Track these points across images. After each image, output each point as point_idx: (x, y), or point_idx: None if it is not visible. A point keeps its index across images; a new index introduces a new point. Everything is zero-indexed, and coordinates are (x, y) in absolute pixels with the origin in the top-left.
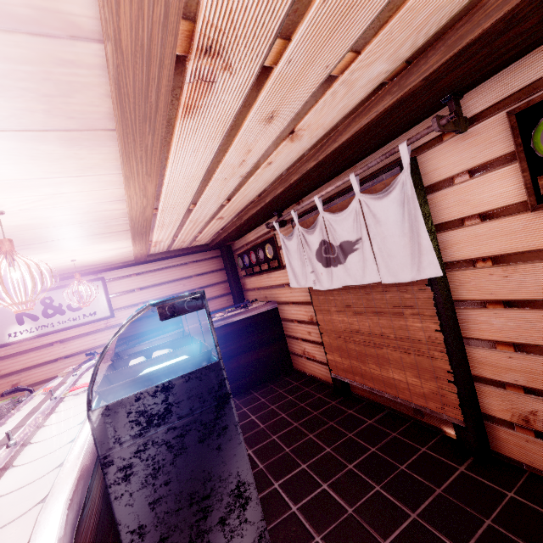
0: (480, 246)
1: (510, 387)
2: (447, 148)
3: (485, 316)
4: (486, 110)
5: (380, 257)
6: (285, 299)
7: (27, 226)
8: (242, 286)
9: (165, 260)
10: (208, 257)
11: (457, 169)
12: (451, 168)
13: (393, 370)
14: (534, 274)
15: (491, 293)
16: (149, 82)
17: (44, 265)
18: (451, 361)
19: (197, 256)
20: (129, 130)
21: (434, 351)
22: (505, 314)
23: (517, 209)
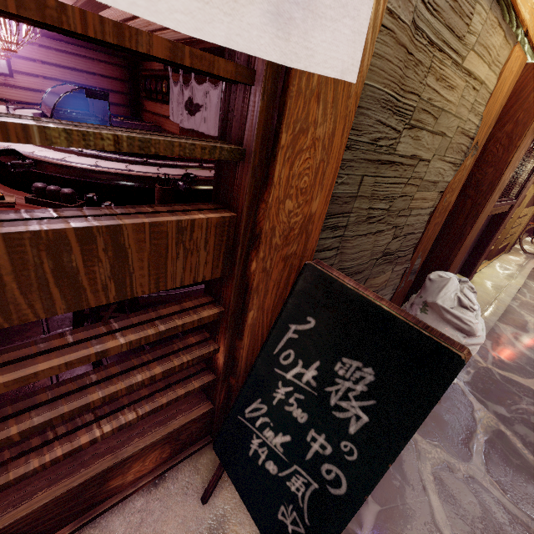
0: None
1: None
2: None
3: None
4: None
5: (210, 121)
6: (171, 130)
7: None
8: (144, 107)
9: (74, 46)
10: (118, 64)
11: None
12: None
13: None
14: None
15: None
16: (106, 5)
17: None
18: None
19: (107, 58)
20: (91, 6)
21: None
22: None
23: None
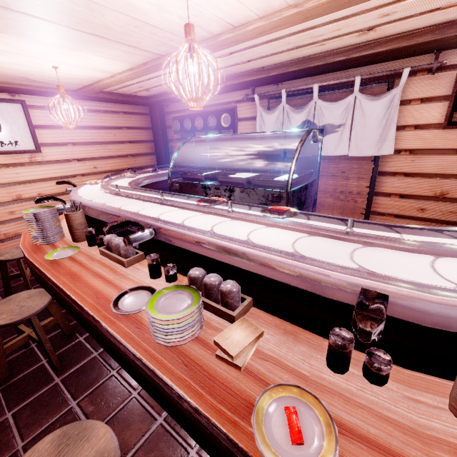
0: (407, 143)
1: (388, 215)
2: (416, 81)
3: (392, 180)
4: (447, 66)
5: (354, 139)
6: (229, 164)
7: (129, 9)
8: (169, 148)
9: (96, 101)
10: (138, 112)
11: (416, 96)
12: (413, 94)
13: (324, 211)
14: (427, 161)
15: (401, 169)
16: None
17: (3, 59)
18: (368, 203)
19: (127, 108)
20: None
21: (359, 198)
22: (403, 180)
23: (435, 127)
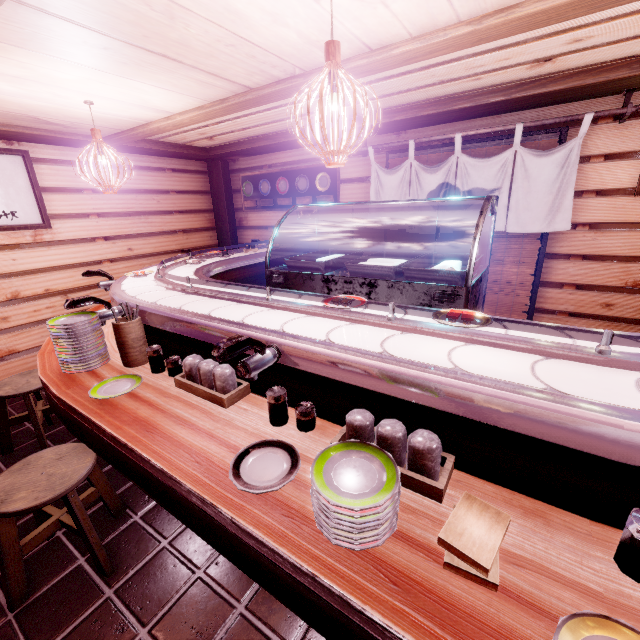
0: (586, 215)
1: (560, 313)
2: (598, 131)
3: (566, 265)
4: None
5: (514, 209)
6: (327, 244)
7: (229, 19)
8: (236, 221)
9: (132, 153)
10: (191, 169)
11: (598, 151)
12: (594, 149)
13: None
14: (614, 239)
15: (578, 250)
16: None
17: (9, 88)
18: (532, 297)
19: (177, 163)
20: None
21: (520, 290)
22: (581, 264)
23: (625, 193)
